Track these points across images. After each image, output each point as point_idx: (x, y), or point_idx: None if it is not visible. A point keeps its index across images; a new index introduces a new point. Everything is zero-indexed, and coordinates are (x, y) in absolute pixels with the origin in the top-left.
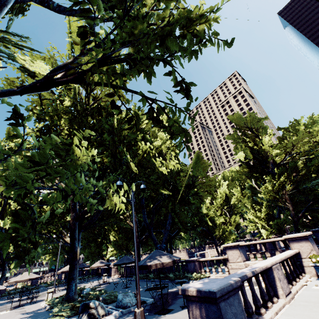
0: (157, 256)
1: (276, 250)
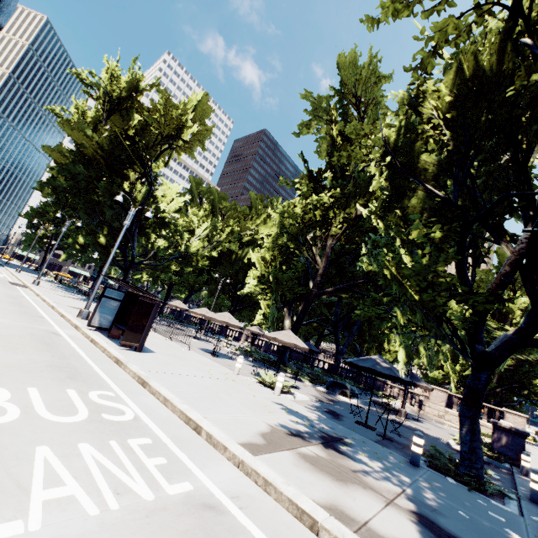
0: (418, 379)
1: (485, 414)
